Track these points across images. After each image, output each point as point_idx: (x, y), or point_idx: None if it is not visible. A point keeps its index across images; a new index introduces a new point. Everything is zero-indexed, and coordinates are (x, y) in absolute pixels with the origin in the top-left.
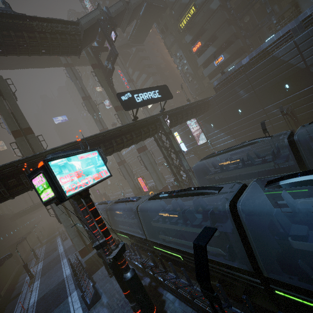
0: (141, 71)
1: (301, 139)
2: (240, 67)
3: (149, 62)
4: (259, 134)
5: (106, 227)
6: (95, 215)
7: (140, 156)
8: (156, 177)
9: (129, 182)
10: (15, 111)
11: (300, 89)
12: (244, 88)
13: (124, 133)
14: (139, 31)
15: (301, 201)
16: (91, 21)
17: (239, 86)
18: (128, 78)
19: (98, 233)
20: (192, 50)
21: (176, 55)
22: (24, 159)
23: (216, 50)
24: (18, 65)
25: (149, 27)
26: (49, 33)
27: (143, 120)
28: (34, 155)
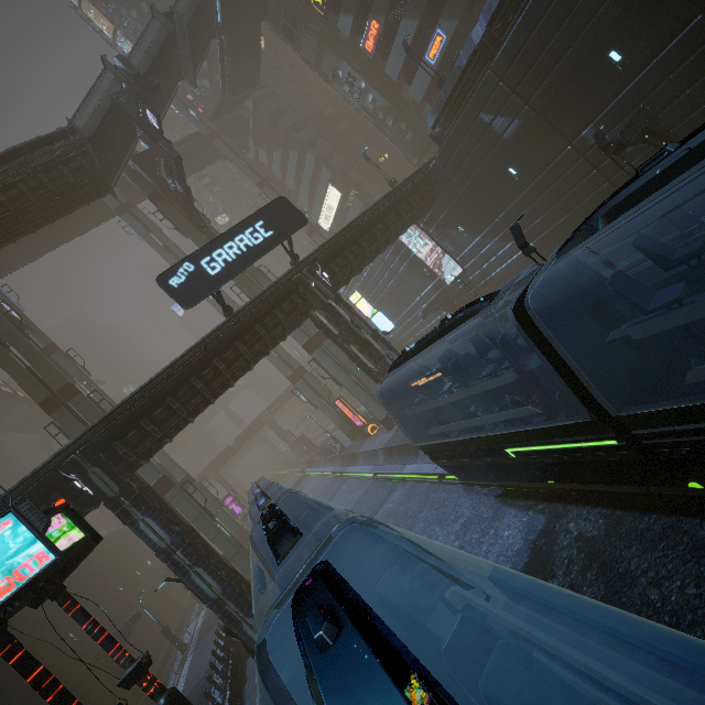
0: (284, 146)
1: (559, 295)
2: (472, 56)
3: (293, 118)
4: (585, 216)
5: (60, 688)
6: (21, 673)
7: (315, 360)
8: (364, 396)
9: (325, 412)
10: (32, 363)
11: (656, 50)
12: (500, 108)
13: (217, 351)
14: (236, 60)
15: (453, 591)
16: (101, 106)
17: (487, 109)
18: (256, 179)
19: (118, 655)
20: (364, 49)
21: (337, 78)
22: (12, 493)
23: (421, 23)
24: (40, 249)
25: (255, 37)
26: (25, 182)
27: (257, 301)
28: (27, 479)
